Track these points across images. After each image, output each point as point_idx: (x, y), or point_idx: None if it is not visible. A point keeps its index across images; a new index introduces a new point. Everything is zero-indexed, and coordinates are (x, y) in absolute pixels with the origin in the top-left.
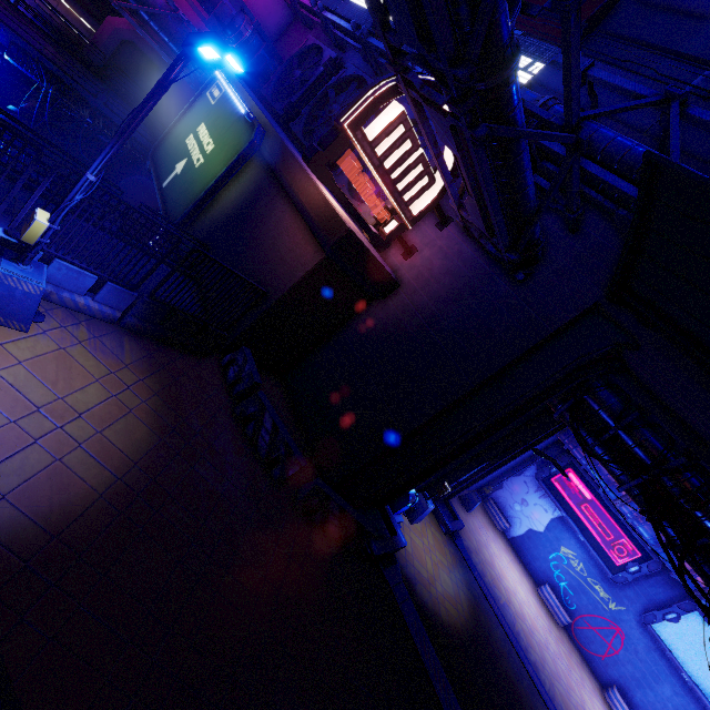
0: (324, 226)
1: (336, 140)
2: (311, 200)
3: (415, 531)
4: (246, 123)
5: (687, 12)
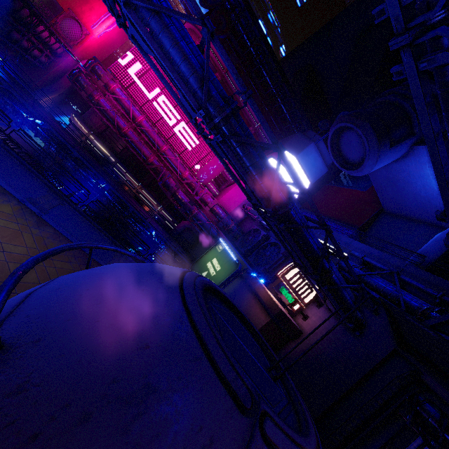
0: (270, 307)
1: (276, 280)
2: (263, 295)
3: None
4: (234, 261)
5: (411, 219)
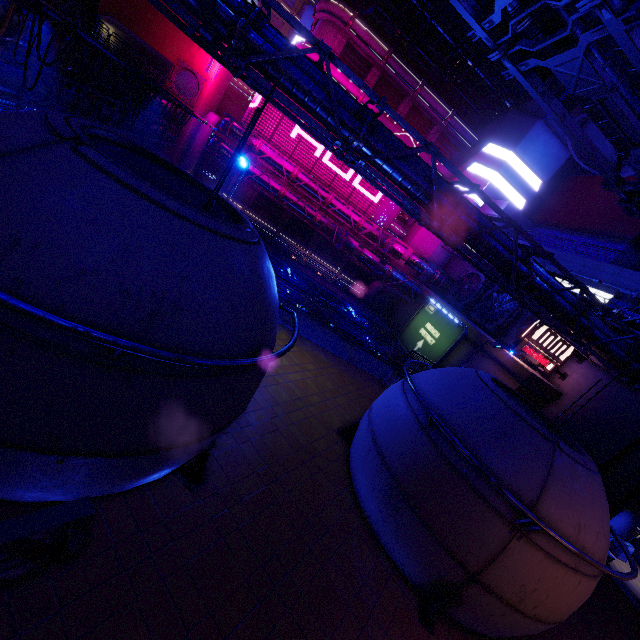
0: (517, 372)
1: (521, 343)
2: (505, 360)
3: (621, 564)
4: (456, 324)
5: None
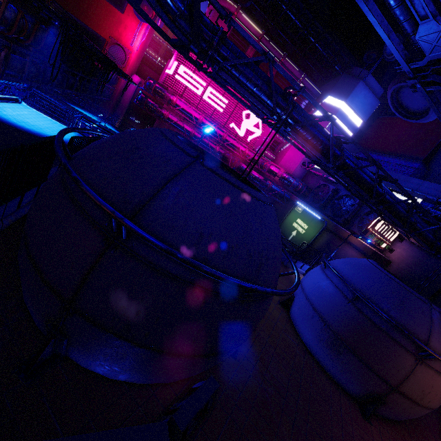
0: (364, 250)
1: (368, 232)
2: (356, 242)
3: None
4: (319, 219)
5: None
